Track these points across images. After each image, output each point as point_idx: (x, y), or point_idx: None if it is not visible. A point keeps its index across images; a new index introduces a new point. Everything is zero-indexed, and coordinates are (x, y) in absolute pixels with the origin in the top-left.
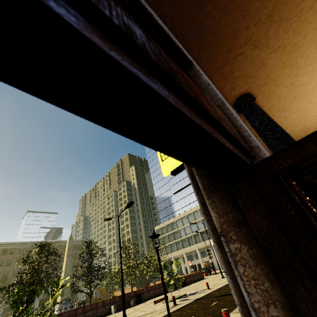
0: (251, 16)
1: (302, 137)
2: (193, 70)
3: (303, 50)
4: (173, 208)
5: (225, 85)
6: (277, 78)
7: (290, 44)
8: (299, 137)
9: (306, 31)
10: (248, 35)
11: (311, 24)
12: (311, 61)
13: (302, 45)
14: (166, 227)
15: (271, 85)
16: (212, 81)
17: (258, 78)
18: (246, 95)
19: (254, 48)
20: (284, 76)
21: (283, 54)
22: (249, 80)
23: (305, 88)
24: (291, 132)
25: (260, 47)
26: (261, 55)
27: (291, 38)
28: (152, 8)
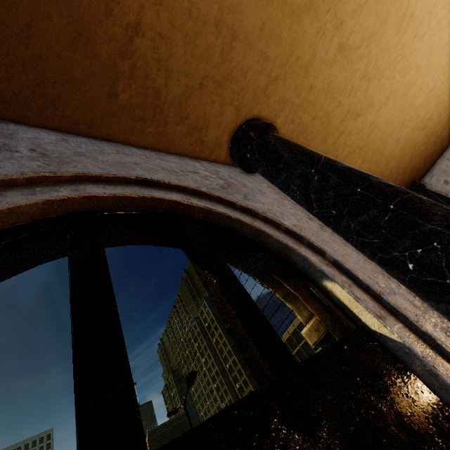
0: None
1: (424, 141)
2: None
3: None
4: (284, 310)
5: (168, 134)
6: (295, 50)
7: None
8: (419, 143)
9: None
10: None
11: None
12: None
13: None
14: (288, 342)
15: (293, 76)
16: (120, 143)
17: (244, 75)
18: (243, 127)
19: None
20: (309, 37)
21: None
22: (225, 92)
23: (380, 45)
24: (398, 142)
25: None
26: (202, 7)
27: None
28: None
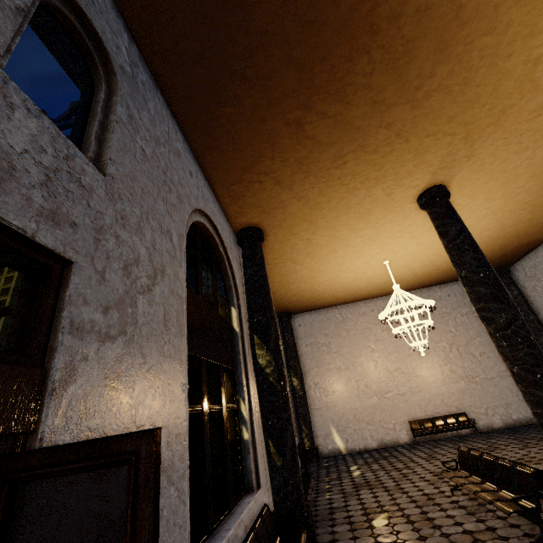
0: (280, 150)
1: (309, 297)
2: (69, 271)
3: (325, 212)
4: None
5: (231, 206)
6: (295, 226)
7: (314, 200)
8: (306, 296)
9: (331, 197)
10: (273, 168)
11: (337, 193)
12: (331, 227)
13: (325, 208)
14: None
15: (287, 231)
16: (214, 193)
17: (274, 217)
18: (255, 229)
19: (276, 184)
20: (302, 228)
21: (306, 206)
22: (263, 215)
23: (321, 250)
24: (299, 288)
25: (283, 187)
26: (283, 195)
27: (317, 196)
28: (143, 55)
